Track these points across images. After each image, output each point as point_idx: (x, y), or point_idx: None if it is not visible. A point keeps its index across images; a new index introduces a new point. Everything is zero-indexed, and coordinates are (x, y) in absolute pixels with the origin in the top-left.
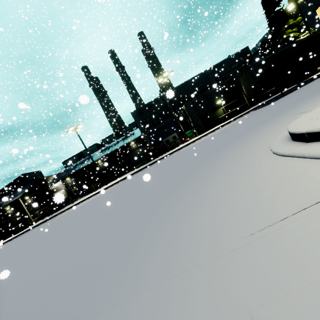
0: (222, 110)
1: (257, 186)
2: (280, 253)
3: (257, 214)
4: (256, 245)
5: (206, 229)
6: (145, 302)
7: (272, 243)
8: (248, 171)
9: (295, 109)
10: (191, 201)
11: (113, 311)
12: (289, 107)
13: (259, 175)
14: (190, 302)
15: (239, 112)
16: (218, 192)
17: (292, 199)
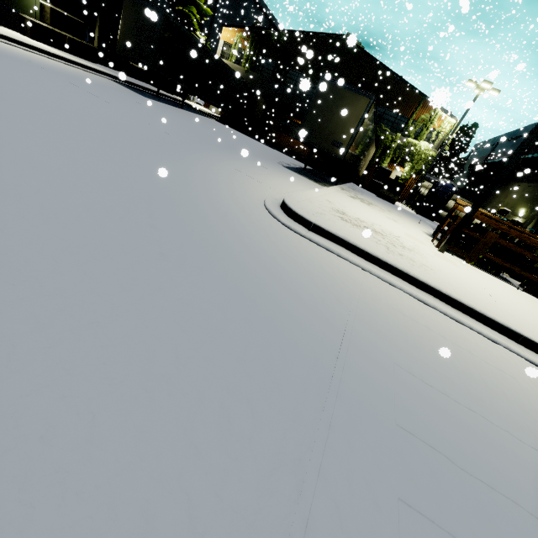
0: (37, 5)
1: (312, 260)
2: (375, 310)
3: (341, 286)
4: (361, 306)
5: (323, 294)
6: (359, 354)
7: (366, 304)
8: (281, 236)
9: (230, 161)
10: (255, 255)
11: (350, 372)
12: (215, 148)
13: (300, 247)
14: (377, 341)
15: (77, 51)
16: (280, 253)
17: (346, 278)
